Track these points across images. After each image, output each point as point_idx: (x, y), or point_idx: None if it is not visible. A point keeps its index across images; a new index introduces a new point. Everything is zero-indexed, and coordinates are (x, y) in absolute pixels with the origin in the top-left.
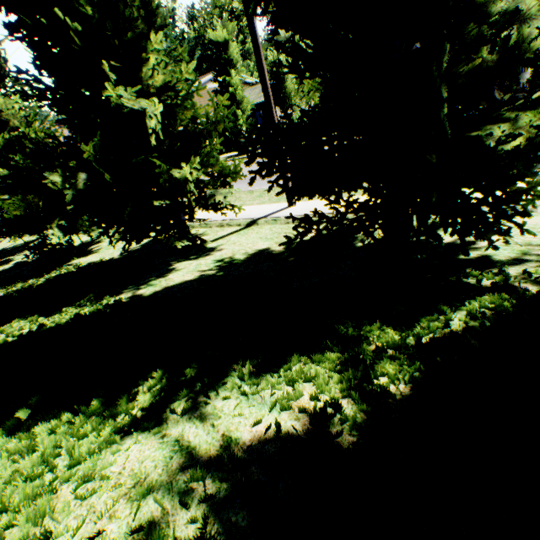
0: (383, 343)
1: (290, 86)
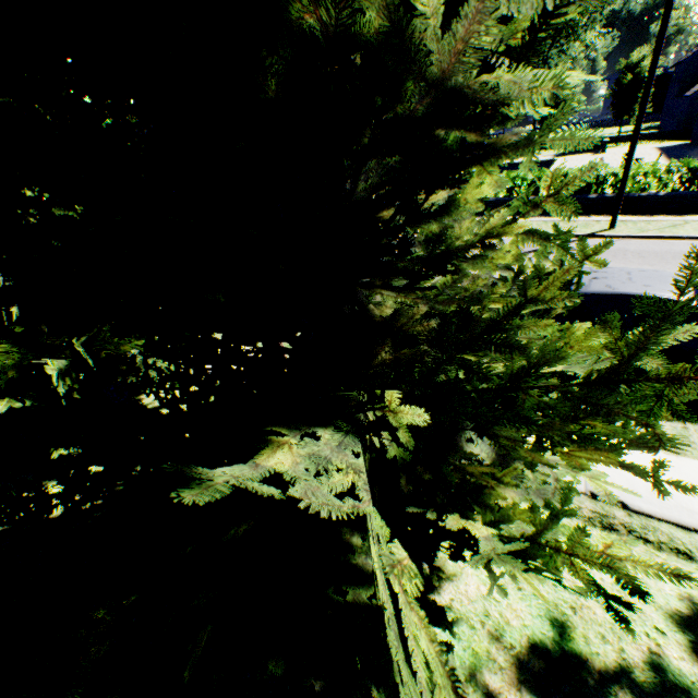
0: None
1: None
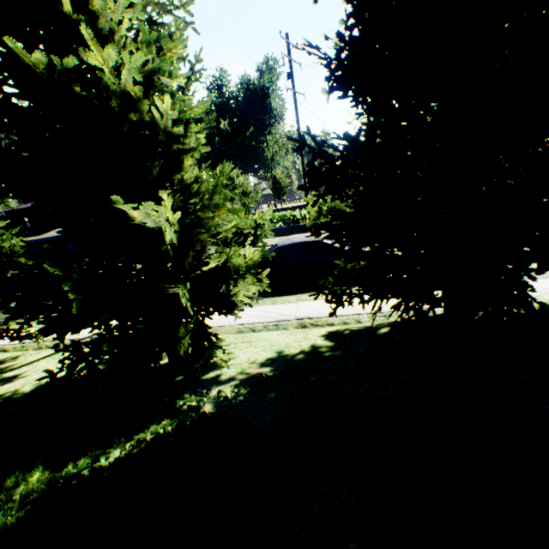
0: (21, 492)
1: None
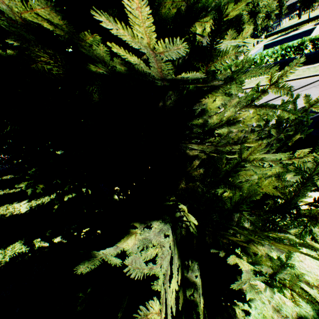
0: None
1: None
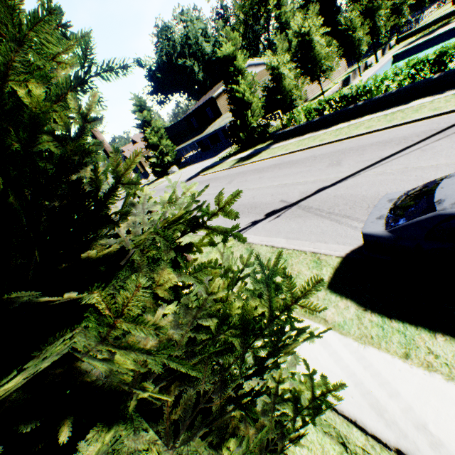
0: None
1: (288, 83)
